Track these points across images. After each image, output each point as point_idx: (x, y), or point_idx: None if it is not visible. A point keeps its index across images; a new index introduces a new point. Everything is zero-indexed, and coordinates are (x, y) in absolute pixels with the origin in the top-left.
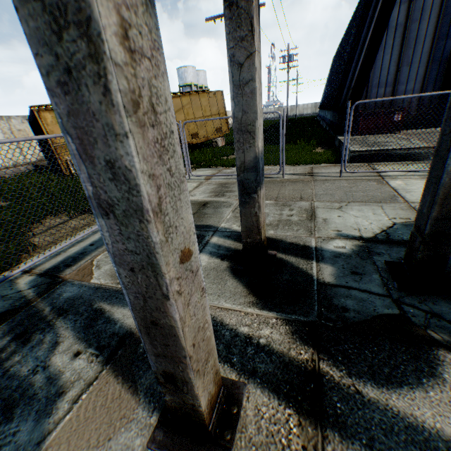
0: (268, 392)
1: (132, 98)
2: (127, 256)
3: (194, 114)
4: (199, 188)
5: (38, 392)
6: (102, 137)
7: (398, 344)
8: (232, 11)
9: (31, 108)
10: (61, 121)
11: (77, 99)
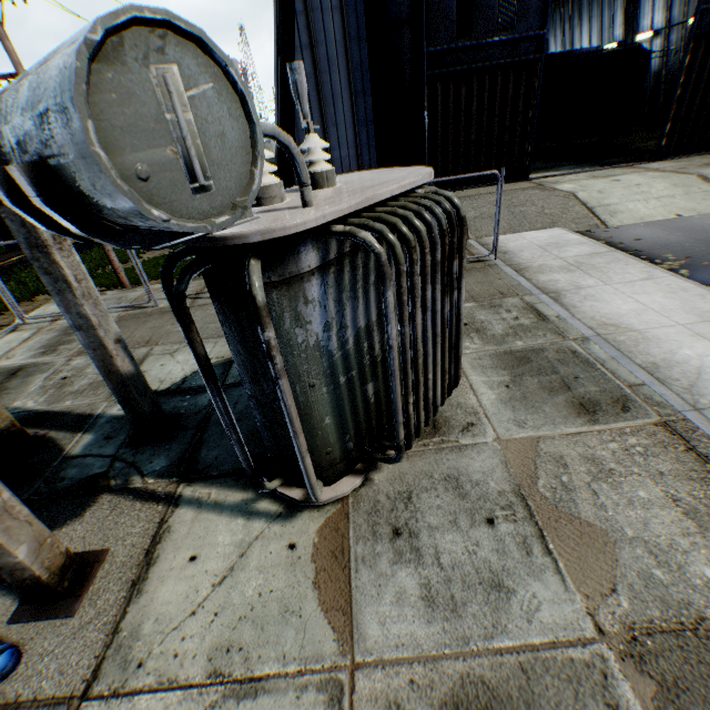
0: None
1: None
2: None
3: None
4: (29, 342)
5: None
6: None
7: (78, 499)
8: None
9: None
10: None
11: None
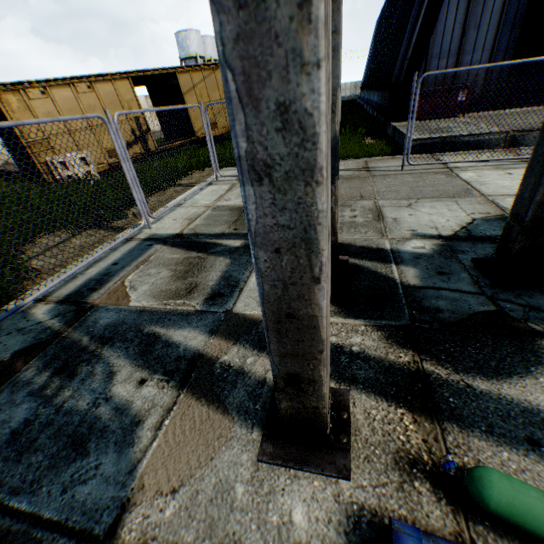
0: (375, 396)
1: (326, 14)
2: (274, 233)
3: (210, 96)
4: (232, 191)
5: (108, 424)
6: (280, 69)
7: (500, 339)
8: None
9: None
10: (222, 50)
11: (255, 16)
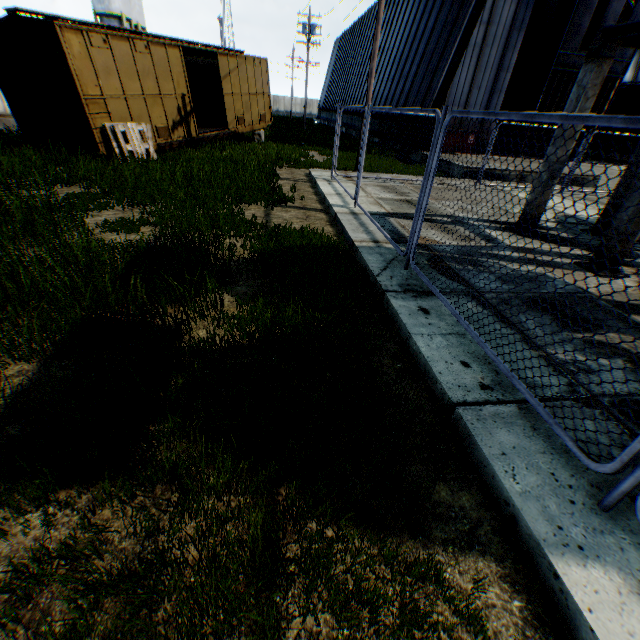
0: None
1: None
2: None
3: (241, 88)
4: (366, 188)
5: (533, 275)
6: None
7: None
8: (597, 69)
9: (14, 13)
10: None
11: None
